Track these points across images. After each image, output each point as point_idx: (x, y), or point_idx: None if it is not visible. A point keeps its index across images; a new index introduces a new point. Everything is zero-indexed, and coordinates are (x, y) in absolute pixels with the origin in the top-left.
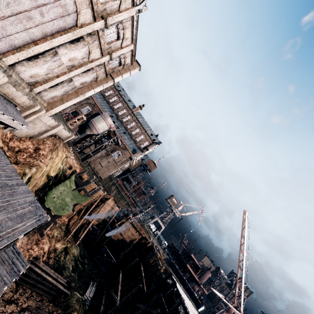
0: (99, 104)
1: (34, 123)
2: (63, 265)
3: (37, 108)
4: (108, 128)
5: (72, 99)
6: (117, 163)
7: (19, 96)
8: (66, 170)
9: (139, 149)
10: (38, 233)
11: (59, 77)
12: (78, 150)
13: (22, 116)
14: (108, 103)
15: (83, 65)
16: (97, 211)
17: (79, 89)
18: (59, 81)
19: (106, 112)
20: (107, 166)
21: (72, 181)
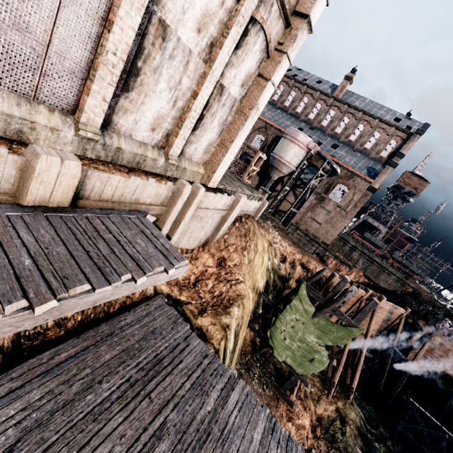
0: (272, 120)
1: (197, 219)
2: (345, 450)
3: (185, 192)
4: (305, 153)
5: (238, 131)
6: (346, 209)
7: (140, 188)
8: (278, 266)
9: (378, 163)
10: (281, 398)
11: (198, 95)
12: (272, 211)
13: (162, 235)
14: (283, 111)
15: (231, 23)
16: (361, 324)
17: (242, 102)
18: (201, 104)
19: (288, 127)
20: (327, 219)
21: (304, 299)
